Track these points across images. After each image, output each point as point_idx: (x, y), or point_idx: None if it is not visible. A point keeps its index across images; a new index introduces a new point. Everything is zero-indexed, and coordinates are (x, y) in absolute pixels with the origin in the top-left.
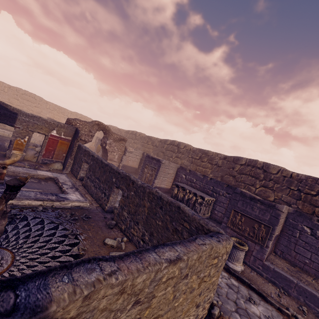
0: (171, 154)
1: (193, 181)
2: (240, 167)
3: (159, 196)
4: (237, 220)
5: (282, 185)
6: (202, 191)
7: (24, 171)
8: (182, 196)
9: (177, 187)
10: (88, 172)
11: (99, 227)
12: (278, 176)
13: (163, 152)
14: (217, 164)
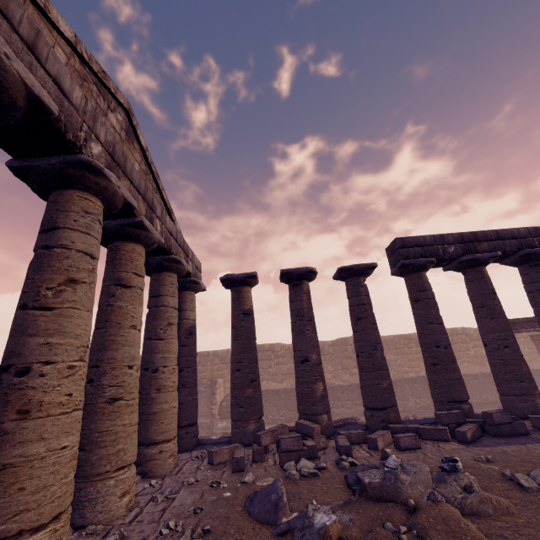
0: None
1: None
2: None
3: None
4: None
5: None
6: None
7: None
8: None
9: None
10: None
11: None
12: None
13: None
14: None
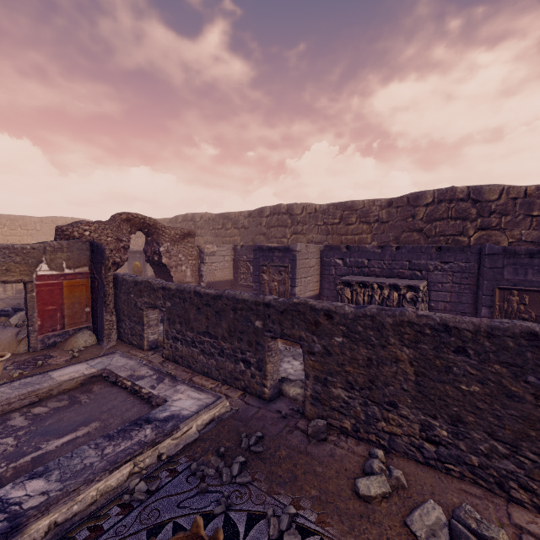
0: (282, 231)
1: (364, 264)
2: (426, 210)
3: (437, 323)
4: (514, 305)
5: (516, 215)
6: (389, 275)
7: (19, 393)
8: (367, 299)
9: (347, 287)
10: (168, 326)
11: (301, 451)
12: (503, 201)
13: (264, 233)
14: (379, 220)
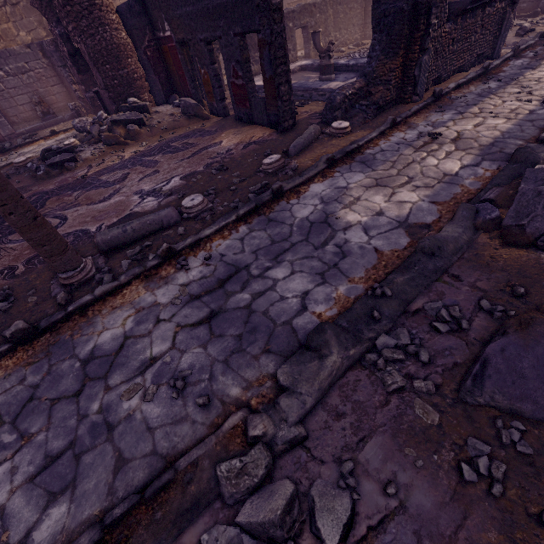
0: None
1: None
2: None
3: None
4: None
5: None
6: None
7: None
8: None
9: None
10: None
11: None
12: None
13: None
14: None
